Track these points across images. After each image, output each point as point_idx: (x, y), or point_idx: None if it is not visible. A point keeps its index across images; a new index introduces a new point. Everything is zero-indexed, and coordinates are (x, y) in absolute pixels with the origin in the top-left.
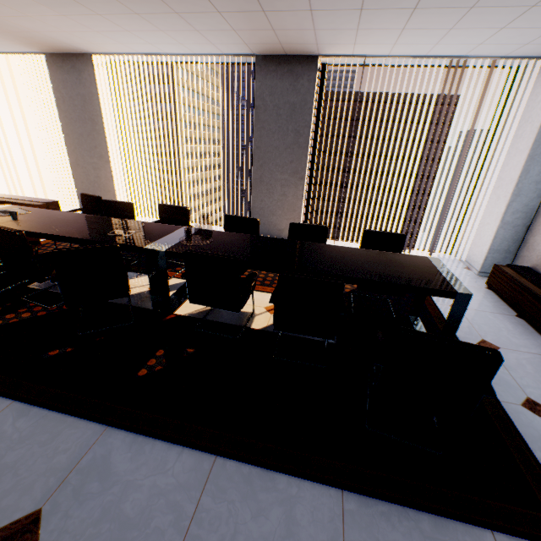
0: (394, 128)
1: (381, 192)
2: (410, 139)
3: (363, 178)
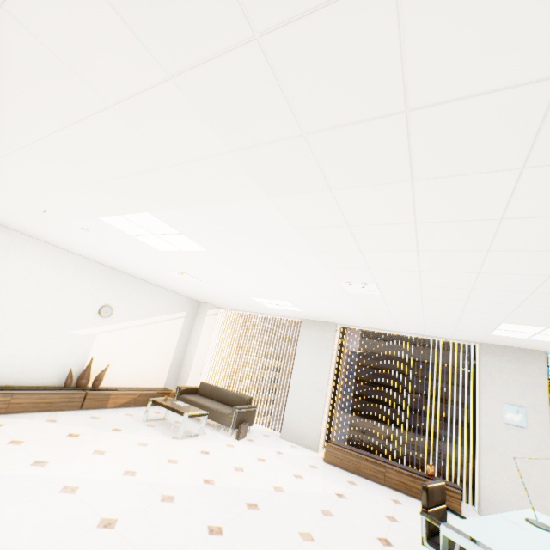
0: (434, 369)
1: (433, 437)
2: (454, 383)
3: (408, 416)
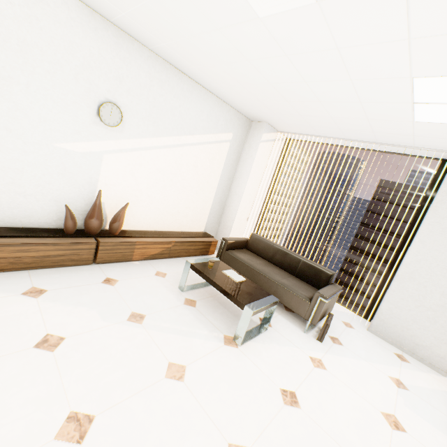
0: None
1: None
2: None
3: None
